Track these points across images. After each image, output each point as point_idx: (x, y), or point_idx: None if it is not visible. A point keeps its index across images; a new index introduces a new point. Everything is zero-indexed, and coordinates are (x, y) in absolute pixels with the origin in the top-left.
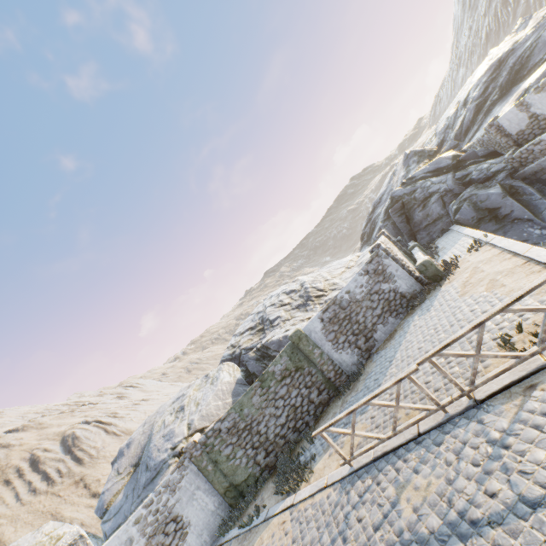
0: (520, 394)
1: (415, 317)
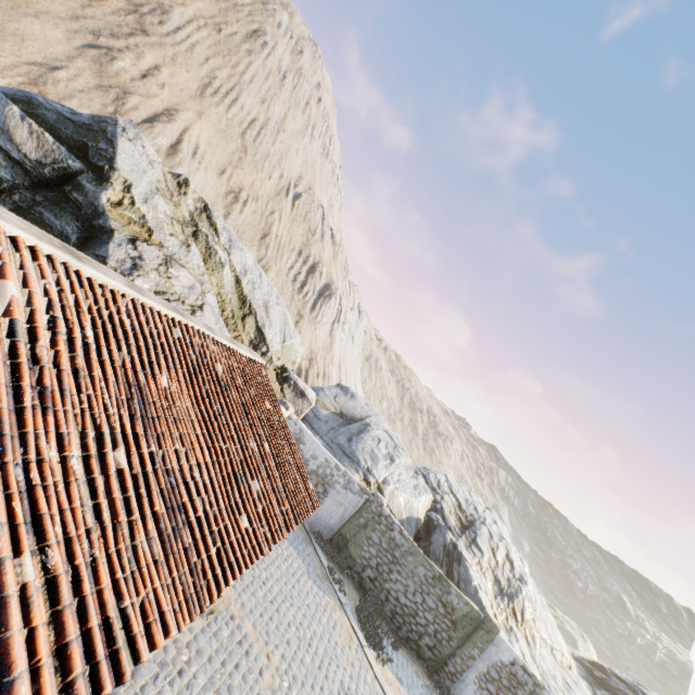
0: None
1: None
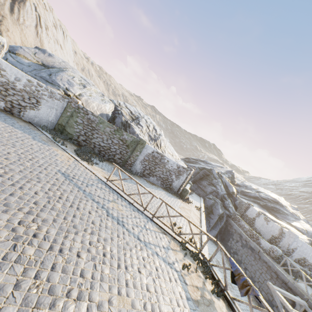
0: (161, 231)
1: (164, 192)
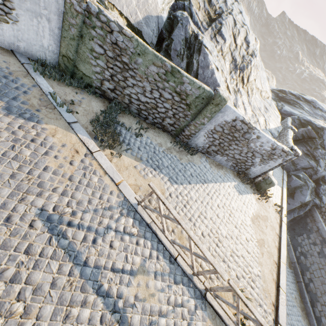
0: None
1: (233, 183)
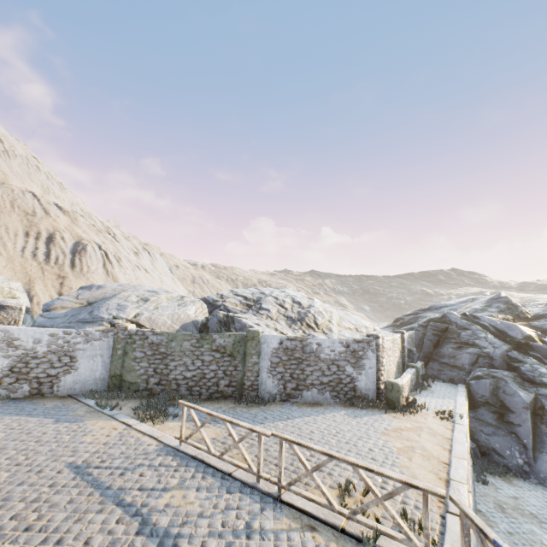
0: (302, 524)
1: (342, 412)
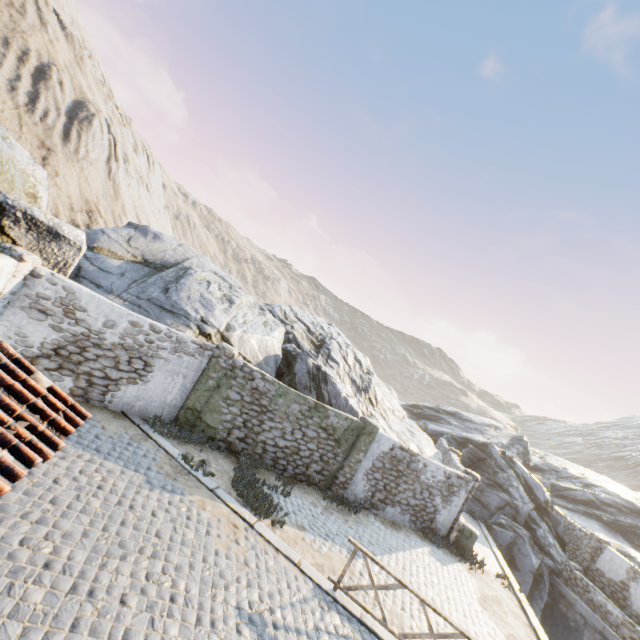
0: None
1: (426, 549)
